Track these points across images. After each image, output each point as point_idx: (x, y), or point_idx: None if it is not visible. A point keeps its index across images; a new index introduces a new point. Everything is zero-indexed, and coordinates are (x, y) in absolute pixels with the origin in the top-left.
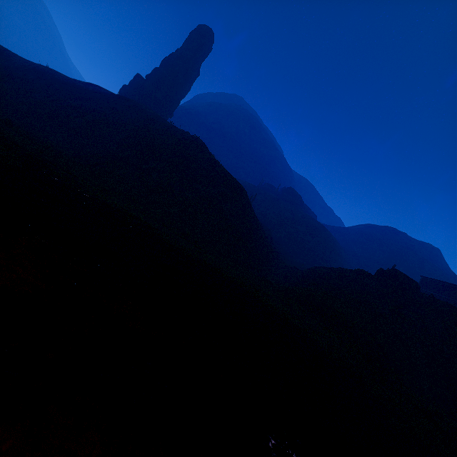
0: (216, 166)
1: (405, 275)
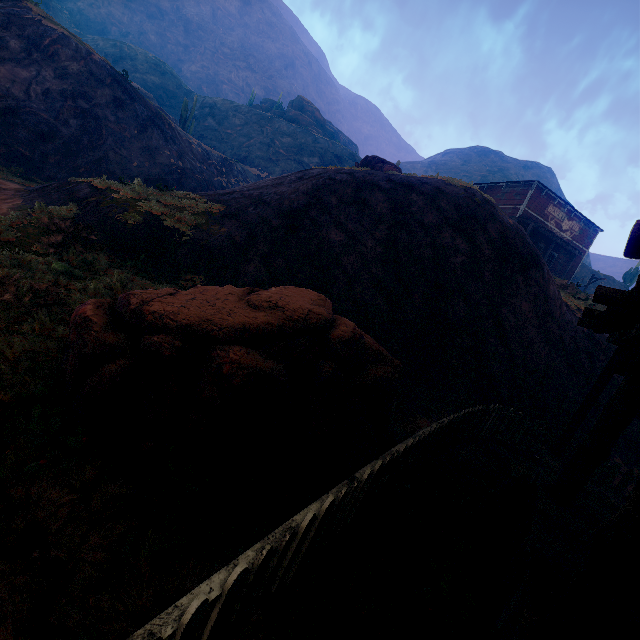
0: (3, 1)
1: (381, 160)
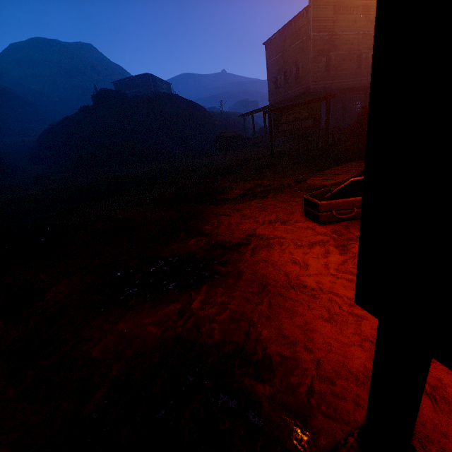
0: None
1: (112, 90)
